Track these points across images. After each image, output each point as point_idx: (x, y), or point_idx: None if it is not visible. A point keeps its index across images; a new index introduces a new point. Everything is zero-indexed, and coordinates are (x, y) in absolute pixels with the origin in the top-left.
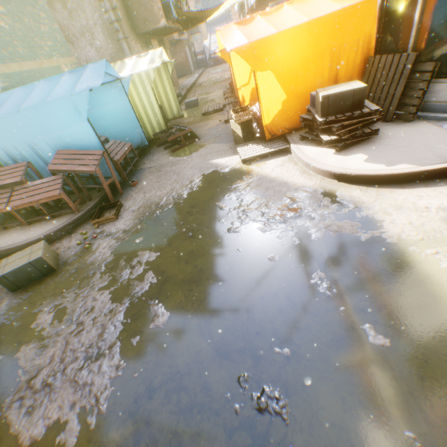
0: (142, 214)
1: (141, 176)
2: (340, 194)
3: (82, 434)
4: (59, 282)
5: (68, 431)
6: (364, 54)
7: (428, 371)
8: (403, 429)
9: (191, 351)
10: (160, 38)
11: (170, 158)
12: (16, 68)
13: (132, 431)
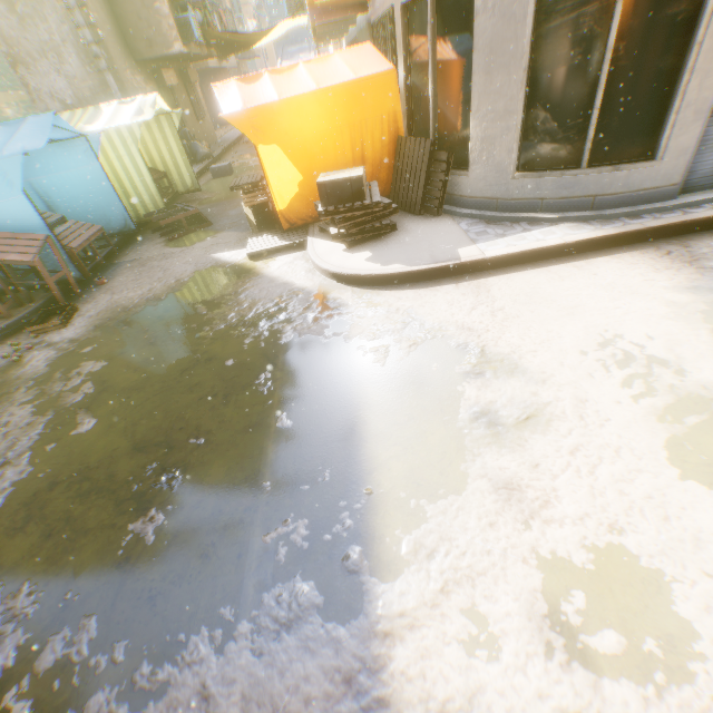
0: (102, 320)
1: (116, 272)
2: (331, 296)
3: None
4: None
5: None
6: (393, 132)
7: (308, 442)
8: (264, 481)
9: (108, 450)
10: (182, 66)
11: (164, 250)
12: None
13: (26, 517)
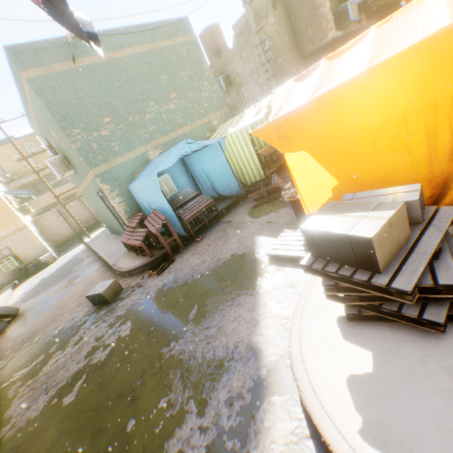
0: (168, 280)
1: (211, 231)
2: (266, 406)
3: (2, 437)
4: (102, 314)
5: (6, 428)
6: None
7: None
8: None
9: (40, 447)
10: (347, 42)
11: (244, 216)
12: (172, 136)
13: None
